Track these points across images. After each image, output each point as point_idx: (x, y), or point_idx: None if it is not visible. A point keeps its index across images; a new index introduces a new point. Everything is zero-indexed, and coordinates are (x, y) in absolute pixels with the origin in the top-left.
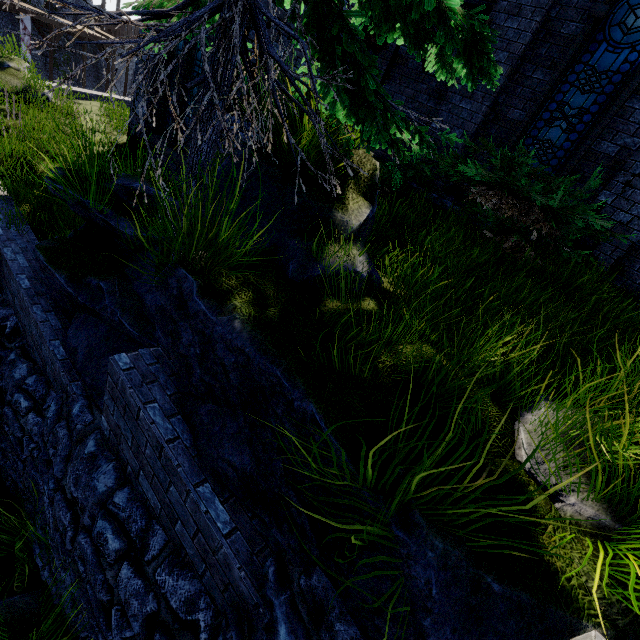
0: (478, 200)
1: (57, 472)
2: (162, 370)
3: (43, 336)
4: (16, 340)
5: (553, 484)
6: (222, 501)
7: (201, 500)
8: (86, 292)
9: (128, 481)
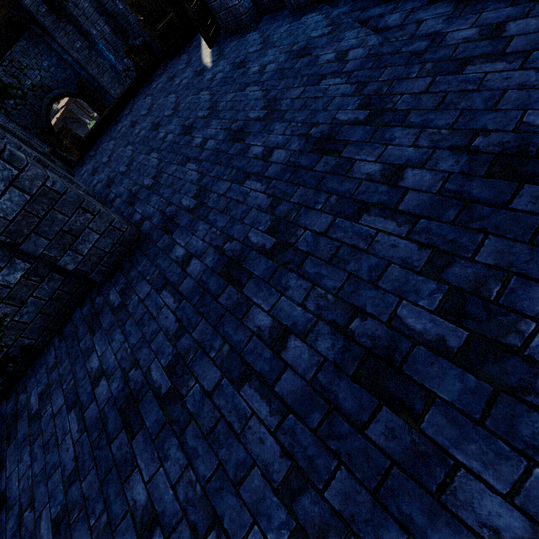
0: None
1: None
2: None
3: None
4: None
5: None
6: None
7: None
8: None
9: None
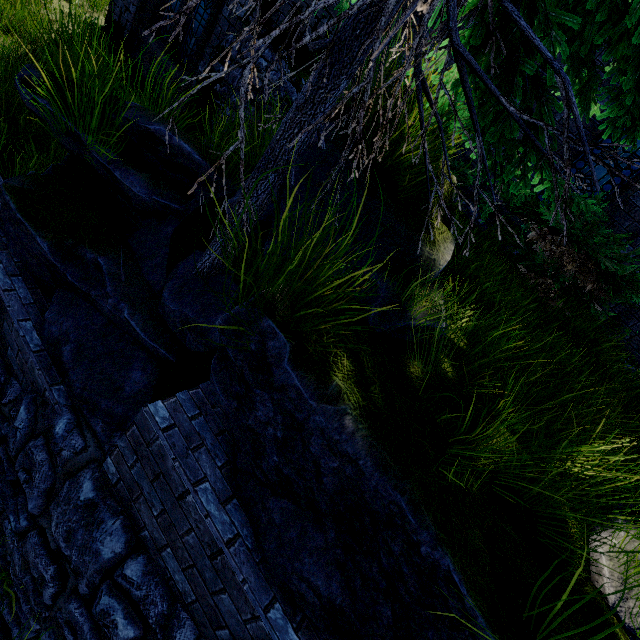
0: (529, 236)
1: (33, 509)
2: (207, 426)
3: (8, 313)
4: None
5: (637, 627)
6: (295, 628)
7: (274, 632)
8: (77, 267)
9: (141, 545)
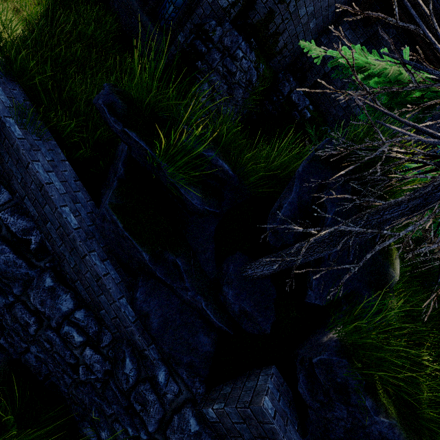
0: None
1: (152, 430)
2: (285, 402)
3: (110, 294)
4: (45, 259)
5: None
6: None
7: None
8: (162, 266)
9: None
